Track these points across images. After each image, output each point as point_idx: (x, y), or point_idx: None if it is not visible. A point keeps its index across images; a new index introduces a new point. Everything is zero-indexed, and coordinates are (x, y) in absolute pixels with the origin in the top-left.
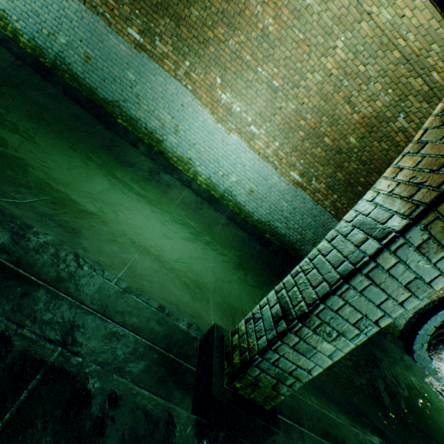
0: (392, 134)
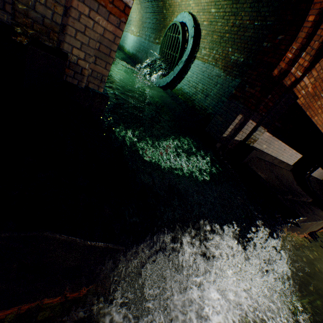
0: (141, 1)
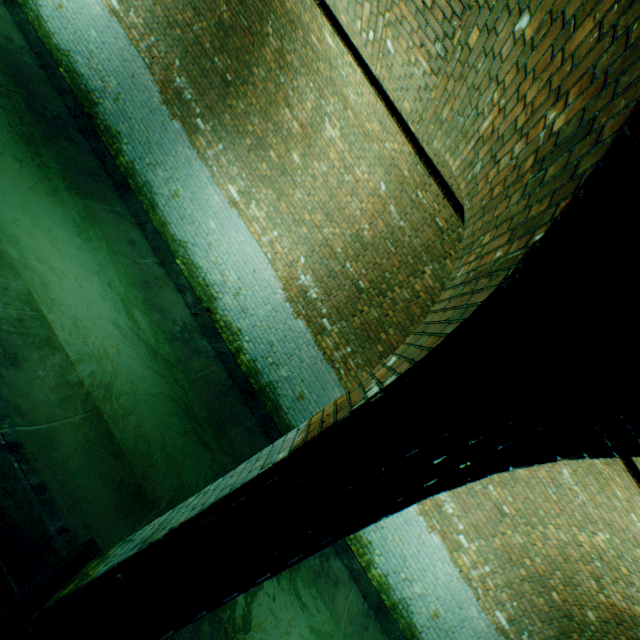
0: None
